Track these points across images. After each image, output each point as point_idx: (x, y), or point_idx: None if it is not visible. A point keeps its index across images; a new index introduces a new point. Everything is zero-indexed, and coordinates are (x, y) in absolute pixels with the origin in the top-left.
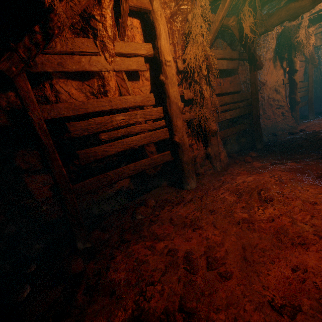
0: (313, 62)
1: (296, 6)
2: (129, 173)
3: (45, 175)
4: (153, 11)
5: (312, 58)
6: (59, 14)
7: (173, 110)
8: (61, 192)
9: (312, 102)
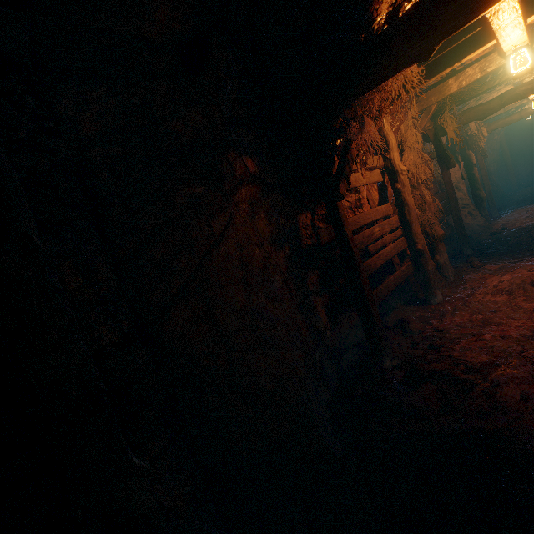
0: (482, 153)
1: (484, 109)
2: (392, 287)
3: (320, 298)
4: (384, 128)
5: (481, 148)
6: (360, 145)
7: (412, 218)
8: (369, 305)
9: (492, 197)
